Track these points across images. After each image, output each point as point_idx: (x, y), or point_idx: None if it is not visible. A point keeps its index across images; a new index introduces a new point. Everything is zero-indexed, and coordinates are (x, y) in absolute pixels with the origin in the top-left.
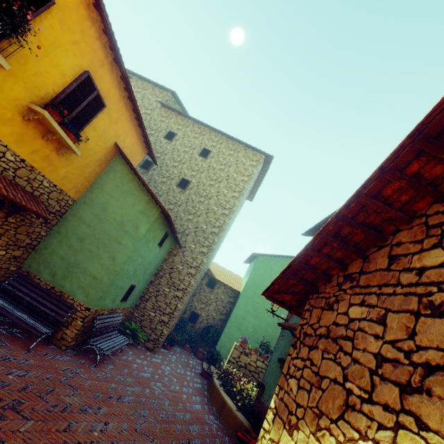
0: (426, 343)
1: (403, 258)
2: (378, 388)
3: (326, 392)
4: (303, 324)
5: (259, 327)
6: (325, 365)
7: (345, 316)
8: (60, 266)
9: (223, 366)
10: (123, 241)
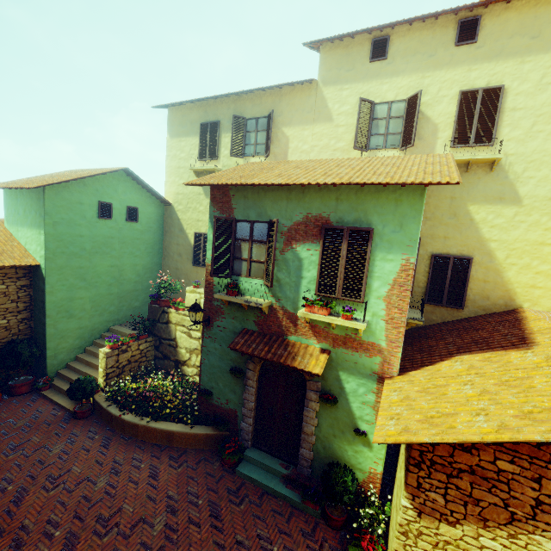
0: None
1: None
2: (539, 515)
3: (487, 509)
4: (423, 451)
5: (99, 296)
6: (479, 493)
7: (493, 464)
8: None
9: (99, 383)
10: None
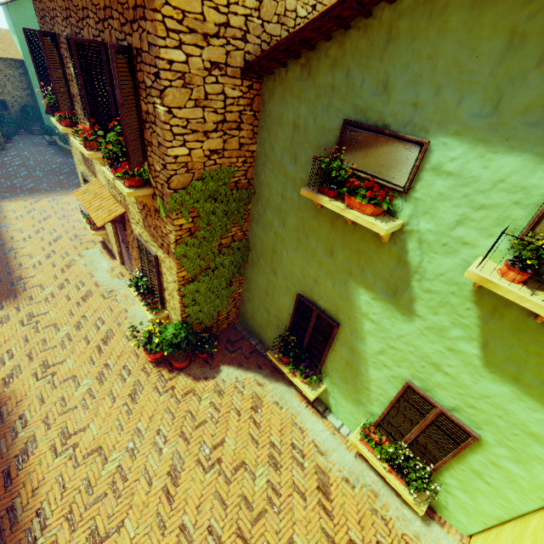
0: None
1: None
2: None
3: None
4: None
5: None
6: None
7: None
8: None
9: (60, 132)
10: None
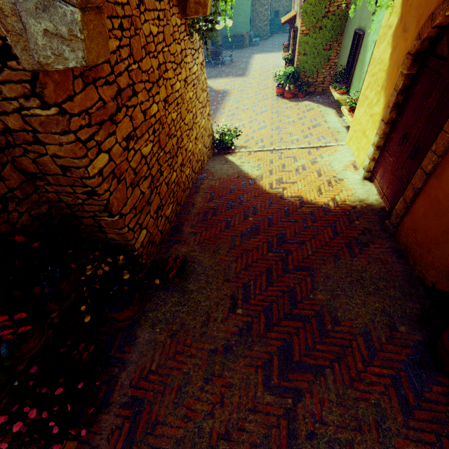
0: None
1: None
2: None
3: None
4: None
5: None
6: None
7: None
8: (232, 27)
9: None
10: (243, 3)
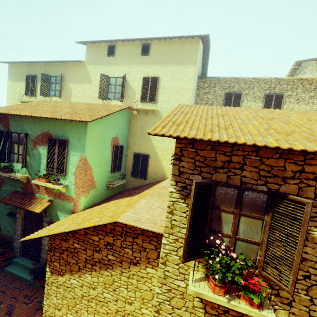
0: (95, 257)
1: (89, 234)
2: (87, 265)
3: (72, 266)
4: (52, 243)
5: None
6: (69, 259)
7: (73, 245)
8: None
9: None
10: None
